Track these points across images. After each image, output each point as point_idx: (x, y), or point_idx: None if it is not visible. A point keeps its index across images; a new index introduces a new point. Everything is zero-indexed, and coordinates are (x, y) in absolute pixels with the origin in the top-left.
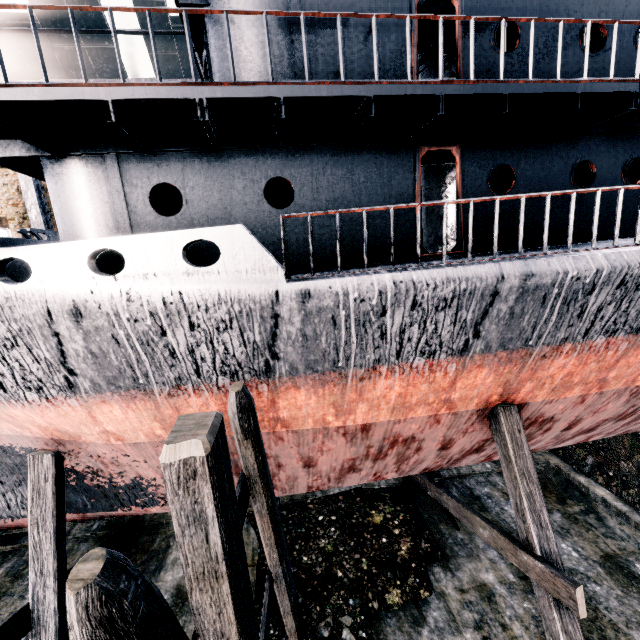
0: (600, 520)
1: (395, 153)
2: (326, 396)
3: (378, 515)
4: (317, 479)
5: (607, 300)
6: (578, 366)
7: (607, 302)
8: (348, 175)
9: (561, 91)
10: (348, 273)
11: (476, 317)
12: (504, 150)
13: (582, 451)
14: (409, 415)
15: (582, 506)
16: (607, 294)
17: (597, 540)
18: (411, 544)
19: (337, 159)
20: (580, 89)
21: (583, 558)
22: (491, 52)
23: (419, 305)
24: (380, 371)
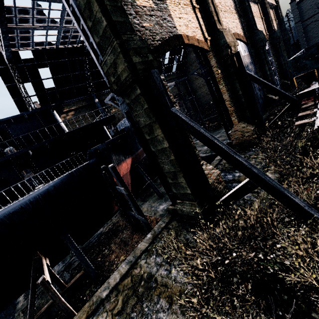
0: None
1: None
2: None
3: None
4: None
5: None
6: None
7: None
8: None
9: None
10: None
11: None
12: None
13: None
14: None
15: None
16: None
17: None
18: None
19: None
20: None
21: None
22: None
23: None
24: None
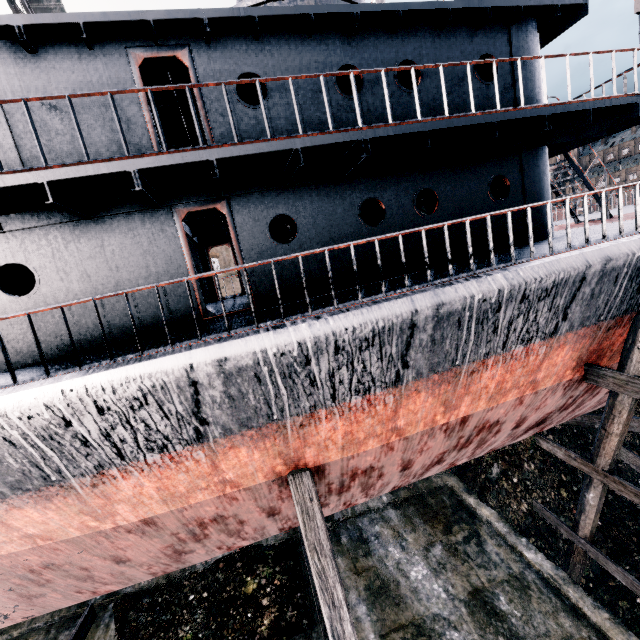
0: (479, 545)
1: (151, 219)
2: (64, 508)
3: (252, 581)
4: (151, 567)
5: (334, 366)
6: (352, 425)
7: (335, 368)
8: (99, 249)
9: (277, 149)
10: (22, 384)
11: (189, 407)
12: (278, 200)
13: (489, 460)
14: (191, 501)
15: (466, 531)
16: (329, 361)
17: (470, 571)
18: (275, 614)
19: (81, 235)
20: (299, 144)
21: (451, 597)
22: (238, 106)
23: (108, 409)
24: (112, 474)
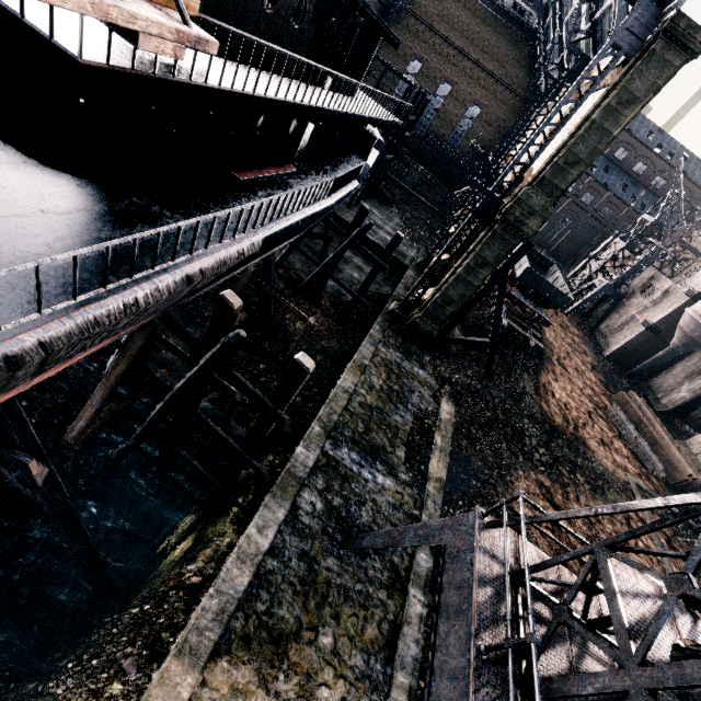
0: None
1: None
2: None
3: None
4: None
5: None
6: None
7: None
8: None
9: None
10: None
11: None
12: None
13: None
14: None
15: None
16: None
17: None
18: None
19: None
20: None
21: None
22: None
23: None
24: None
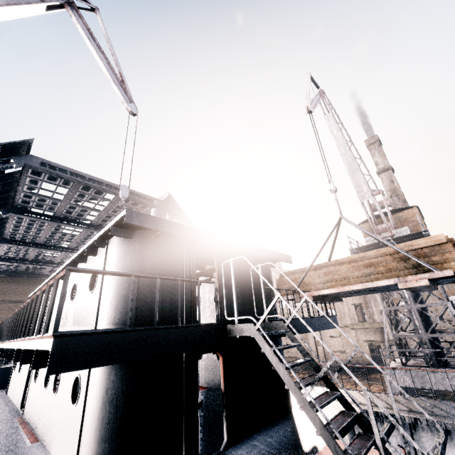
0: None
1: None
2: None
3: None
4: None
5: None
6: None
7: None
8: None
9: None
10: None
11: None
12: None
13: None
14: None
15: None
16: None
17: None
18: None
19: None
20: None
21: None
22: None
23: None
24: None
